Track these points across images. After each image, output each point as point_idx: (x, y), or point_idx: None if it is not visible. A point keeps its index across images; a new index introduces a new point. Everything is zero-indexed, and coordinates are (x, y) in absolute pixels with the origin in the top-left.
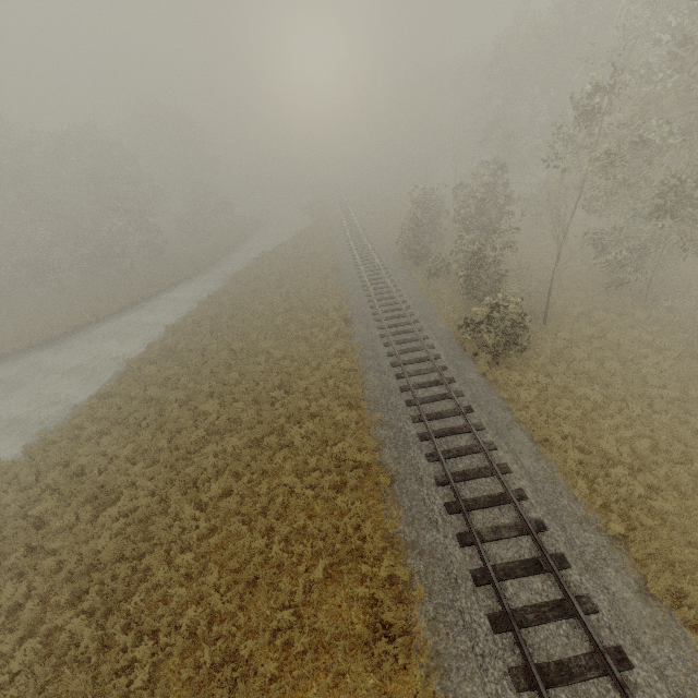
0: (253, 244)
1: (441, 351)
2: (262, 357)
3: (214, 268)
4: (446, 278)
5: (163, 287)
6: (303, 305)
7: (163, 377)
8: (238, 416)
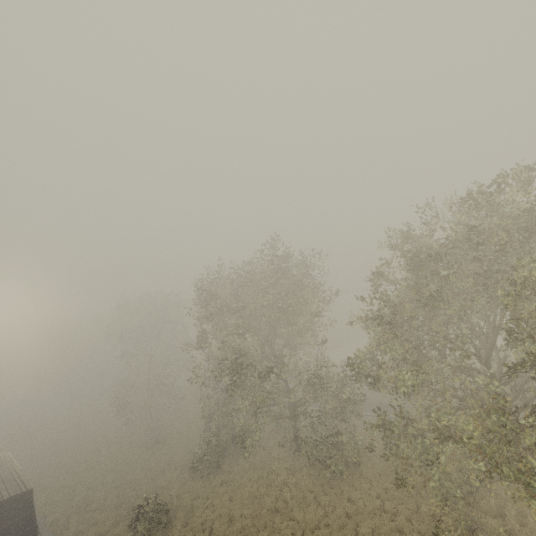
0: None
1: None
2: None
3: None
4: None
5: None
6: None
7: None
8: None
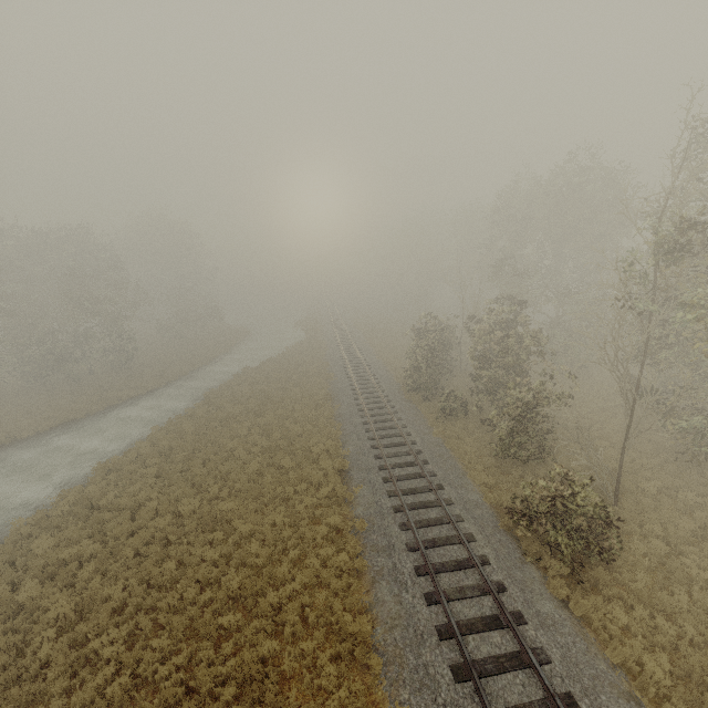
0: (237, 357)
1: (486, 548)
2: (218, 532)
3: (186, 382)
4: (465, 421)
5: (117, 401)
6: (287, 444)
7: (56, 560)
8: (153, 668)
